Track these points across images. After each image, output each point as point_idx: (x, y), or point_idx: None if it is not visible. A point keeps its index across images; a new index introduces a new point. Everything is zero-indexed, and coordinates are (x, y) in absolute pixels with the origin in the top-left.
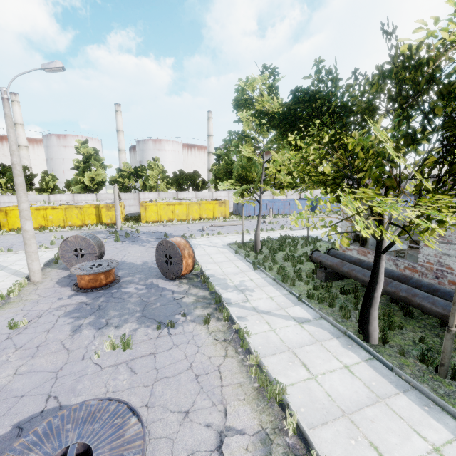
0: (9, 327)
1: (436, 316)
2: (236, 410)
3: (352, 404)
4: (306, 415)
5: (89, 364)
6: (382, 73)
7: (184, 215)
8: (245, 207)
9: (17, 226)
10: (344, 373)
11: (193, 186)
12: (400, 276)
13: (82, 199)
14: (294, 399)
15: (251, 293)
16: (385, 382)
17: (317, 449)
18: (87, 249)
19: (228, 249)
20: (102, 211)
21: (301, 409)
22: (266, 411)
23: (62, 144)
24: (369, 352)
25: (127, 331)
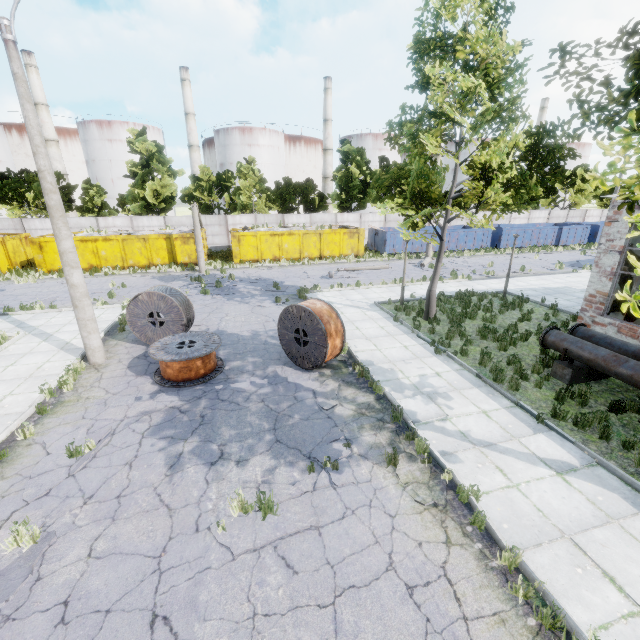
0: (69, 454)
1: None
2: None
3: None
4: None
5: (209, 543)
6: None
7: (297, 251)
8: (389, 240)
9: (58, 266)
10: None
11: (305, 204)
12: None
13: (144, 224)
14: None
15: (447, 402)
16: None
17: None
18: (168, 313)
19: (379, 312)
20: (175, 244)
21: None
22: None
23: (106, 136)
24: None
25: (259, 473)
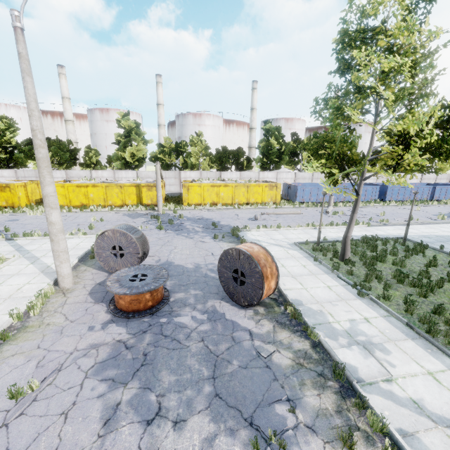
0: (10, 396)
1: None
2: None
3: None
4: None
5: None
6: None
7: (230, 198)
8: (299, 192)
9: (59, 204)
10: None
11: (236, 165)
12: None
13: (122, 176)
14: None
15: (386, 356)
16: None
17: None
18: (127, 247)
19: (299, 251)
20: (142, 190)
21: None
22: None
23: (105, 118)
24: None
25: (197, 443)
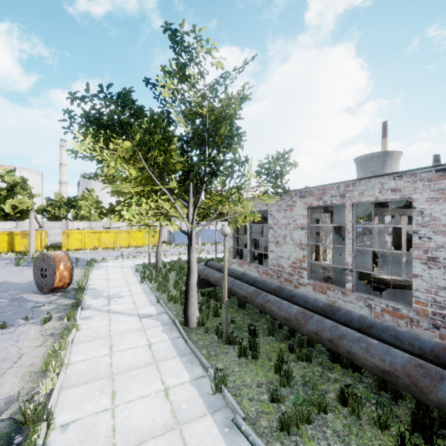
0: None
1: (242, 299)
2: (3, 382)
3: (126, 368)
4: (74, 379)
5: None
6: (76, 97)
7: (112, 243)
8: (176, 236)
9: None
10: (142, 348)
11: None
12: (240, 275)
13: None
14: (75, 370)
15: (117, 299)
16: (172, 351)
17: (52, 398)
18: None
19: (132, 268)
20: (16, 238)
21: (73, 376)
22: (35, 380)
23: None
24: (180, 332)
25: None
